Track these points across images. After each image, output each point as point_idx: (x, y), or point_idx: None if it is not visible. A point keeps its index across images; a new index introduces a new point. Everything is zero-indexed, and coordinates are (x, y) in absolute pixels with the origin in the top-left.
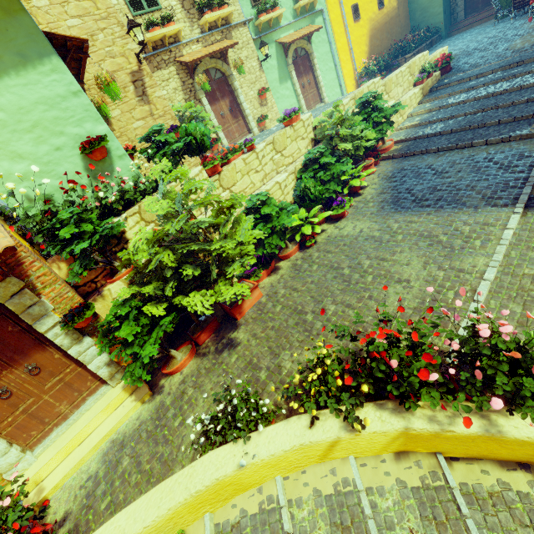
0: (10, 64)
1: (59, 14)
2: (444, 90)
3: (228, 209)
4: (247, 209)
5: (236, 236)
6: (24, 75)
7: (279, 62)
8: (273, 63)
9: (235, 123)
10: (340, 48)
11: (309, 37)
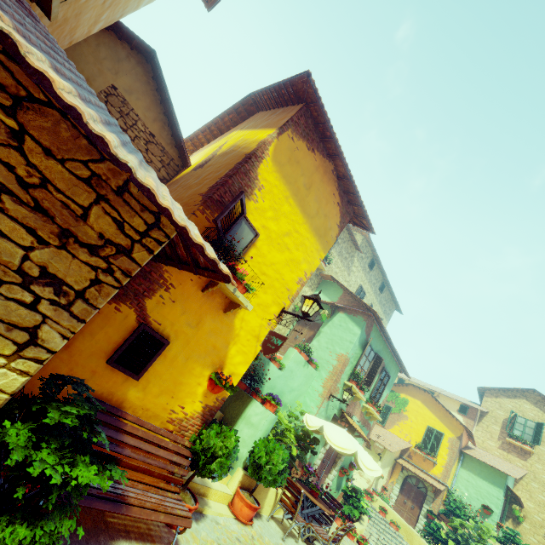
0: (489, 480)
1: (538, 491)
2: None
3: (482, 538)
4: None
5: None
6: (489, 484)
7: None
8: None
9: None
10: None
11: None
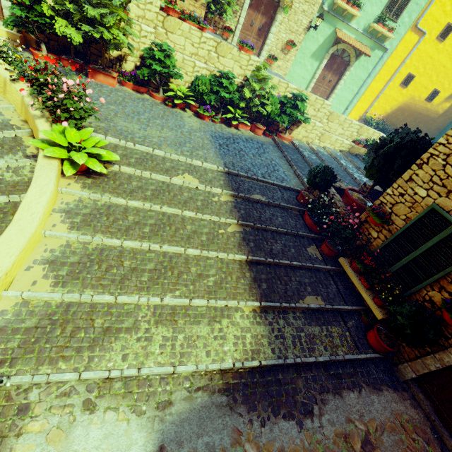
0: None
1: None
2: (357, 159)
3: None
4: (154, 43)
5: (106, 20)
6: None
7: (325, 43)
8: (320, 39)
9: (255, 39)
10: (371, 87)
11: (360, 54)
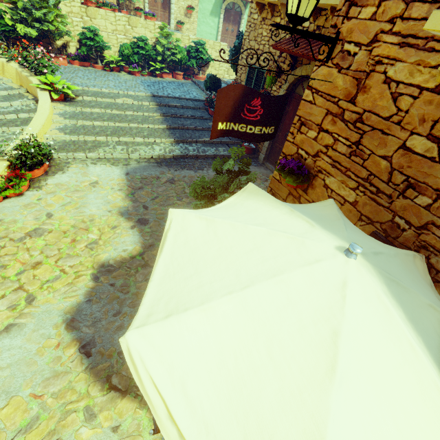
0: None
1: None
2: None
3: (43, 0)
4: (84, 28)
5: (48, 17)
6: None
7: (217, 2)
8: None
9: (162, 12)
10: None
11: (246, 3)
